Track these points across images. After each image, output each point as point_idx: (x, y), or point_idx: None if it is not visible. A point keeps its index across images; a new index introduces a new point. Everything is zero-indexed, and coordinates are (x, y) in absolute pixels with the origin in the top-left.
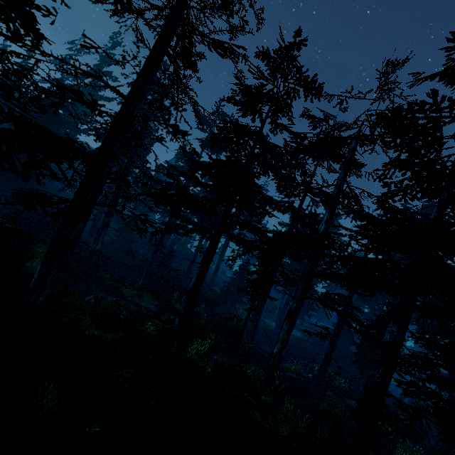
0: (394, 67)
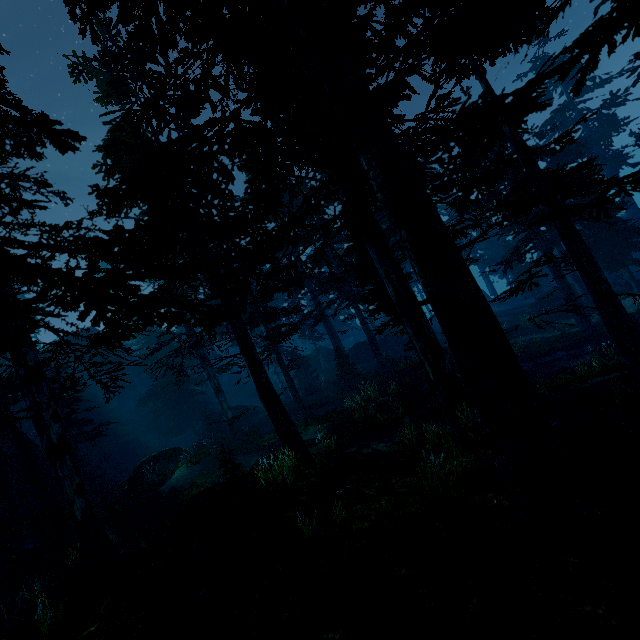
0: None
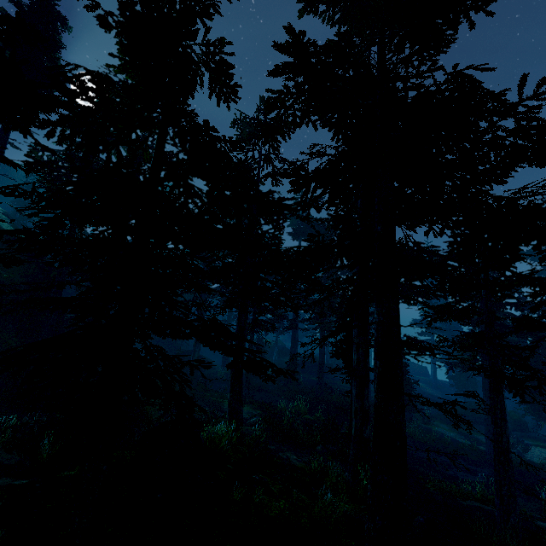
0: None
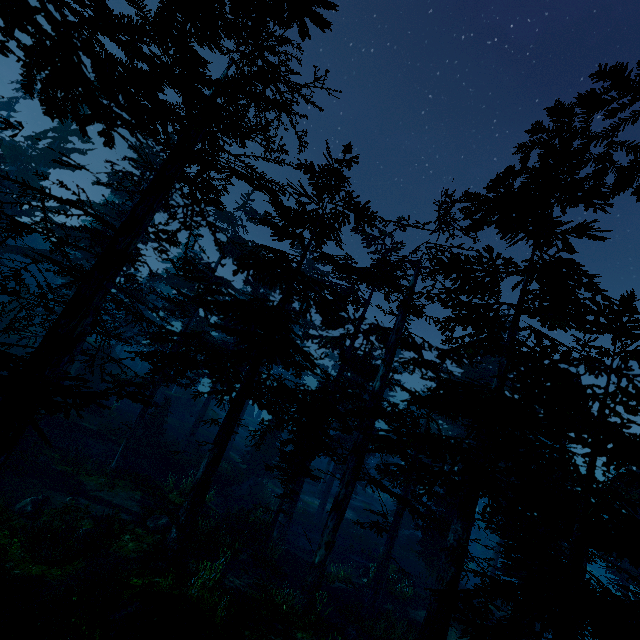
0: (452, 204)
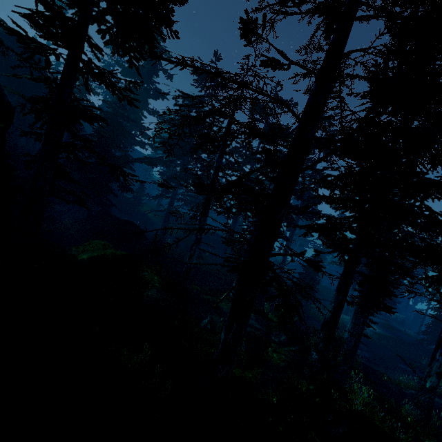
0: None
